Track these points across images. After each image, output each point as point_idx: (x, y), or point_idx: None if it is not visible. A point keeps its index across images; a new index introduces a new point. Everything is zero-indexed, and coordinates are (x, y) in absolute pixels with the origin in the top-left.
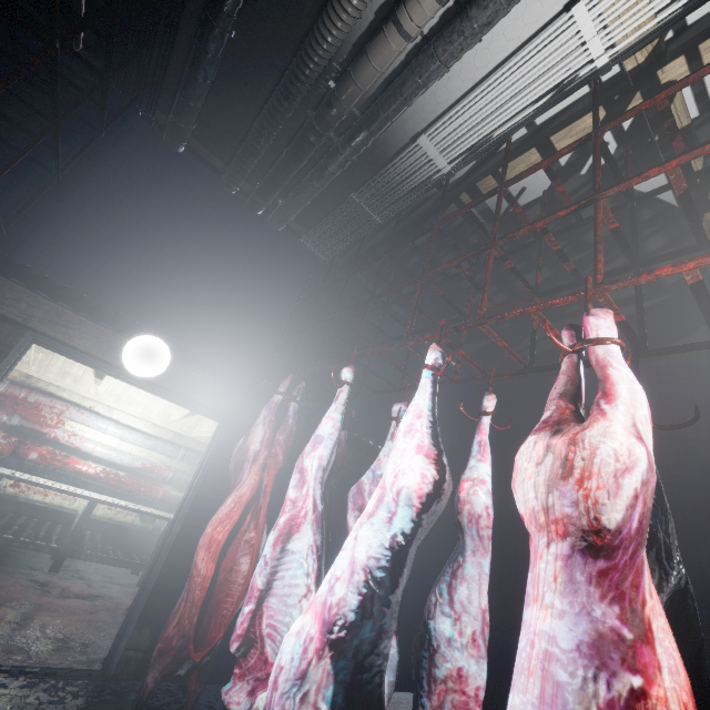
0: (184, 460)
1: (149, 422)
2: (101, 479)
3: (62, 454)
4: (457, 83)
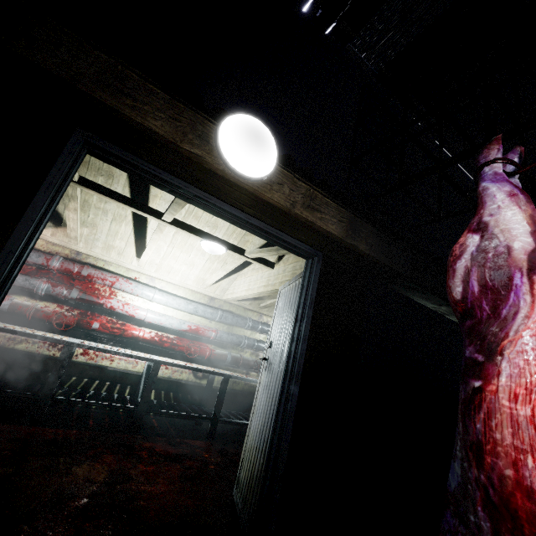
0: (222, 321)
1: (186, 288)
2: (156, 343)
3: (119, 322)
4: None
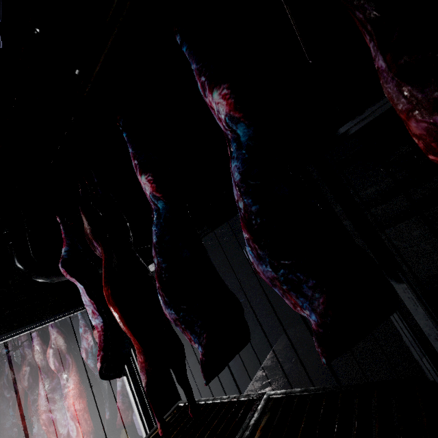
0: None
1: None
2: None
3: None
4: None
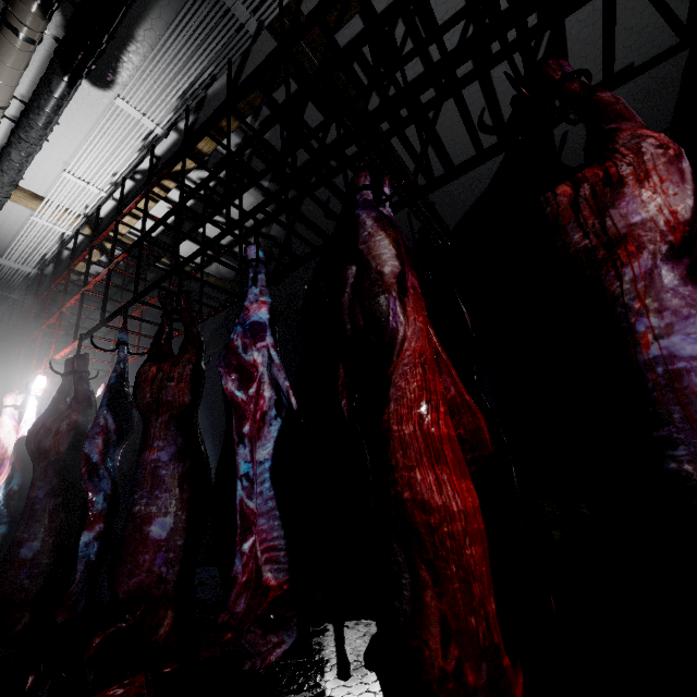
0: None
1: None
2: None
3: None
4: (3, 236)
